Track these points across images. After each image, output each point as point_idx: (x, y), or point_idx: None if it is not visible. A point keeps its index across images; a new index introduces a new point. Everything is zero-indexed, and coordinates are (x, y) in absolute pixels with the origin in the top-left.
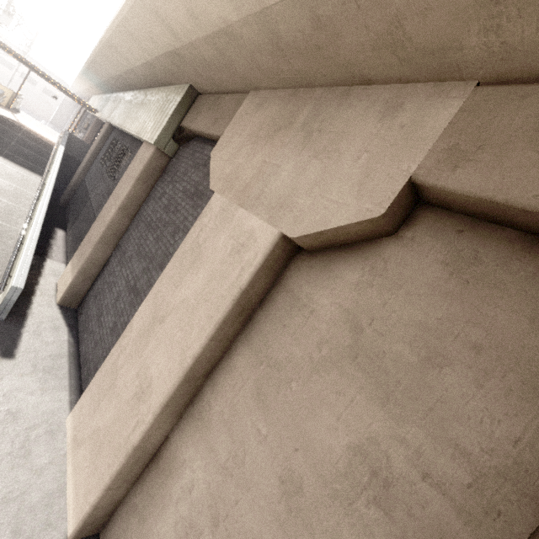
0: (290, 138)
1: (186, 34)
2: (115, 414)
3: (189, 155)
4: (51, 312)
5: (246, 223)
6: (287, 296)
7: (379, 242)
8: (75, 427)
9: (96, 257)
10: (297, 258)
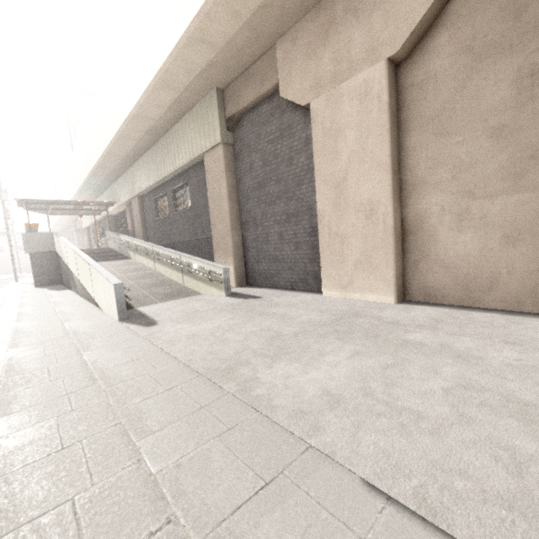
0: (341, 26)
1: (224, 38)
2: (362, 240)
3: (249, 127)
4: (239, 289)
5: (355, 83)
6: (412, 89)
7: (444, 11)
8: (336, 286)
9: (235, 241)
10: (400, 70)
